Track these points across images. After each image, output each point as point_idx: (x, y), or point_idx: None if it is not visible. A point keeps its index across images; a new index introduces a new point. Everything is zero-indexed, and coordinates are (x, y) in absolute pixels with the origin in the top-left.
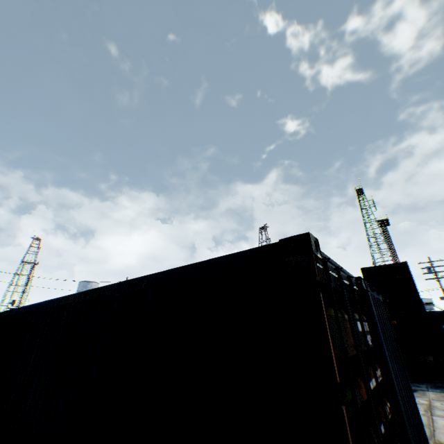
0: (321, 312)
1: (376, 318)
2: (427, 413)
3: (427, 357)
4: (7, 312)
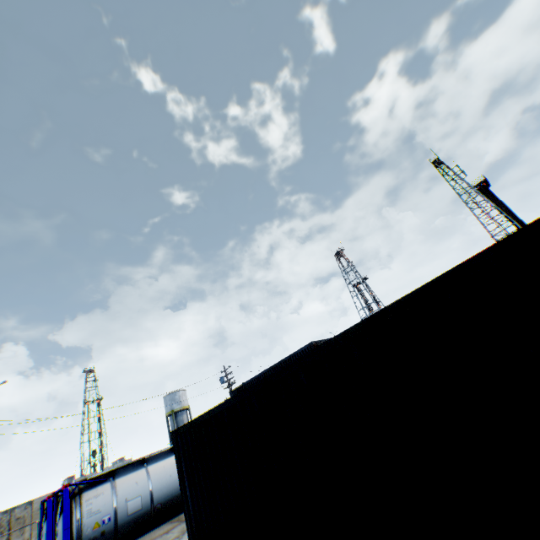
0: None
1: None
2: None
3: None
4: (192, 422)
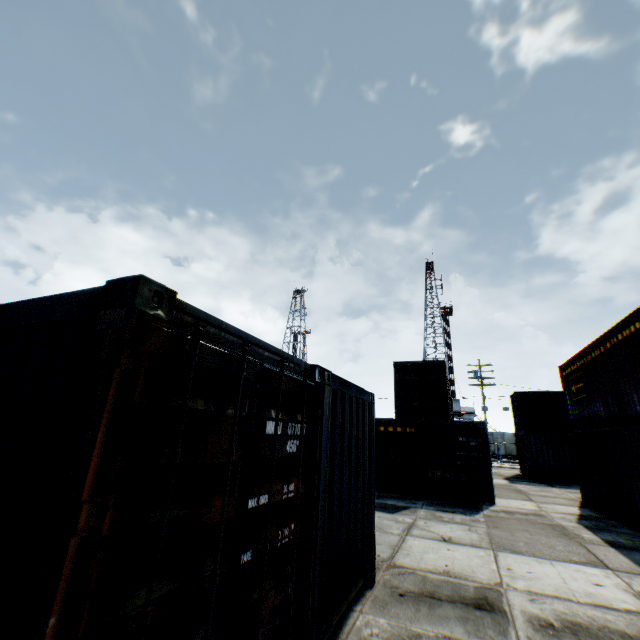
0: (106, 397)
1: (327, 421)
2: (404, 533)
3: (436, 472)
4: None
